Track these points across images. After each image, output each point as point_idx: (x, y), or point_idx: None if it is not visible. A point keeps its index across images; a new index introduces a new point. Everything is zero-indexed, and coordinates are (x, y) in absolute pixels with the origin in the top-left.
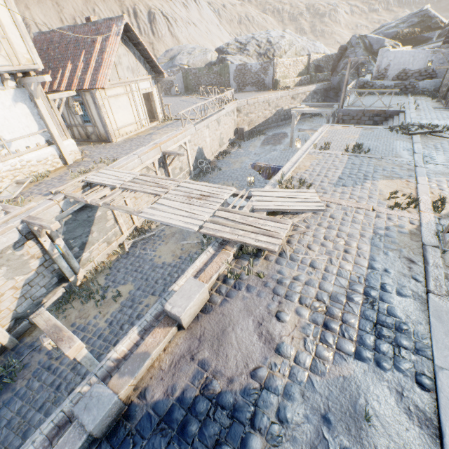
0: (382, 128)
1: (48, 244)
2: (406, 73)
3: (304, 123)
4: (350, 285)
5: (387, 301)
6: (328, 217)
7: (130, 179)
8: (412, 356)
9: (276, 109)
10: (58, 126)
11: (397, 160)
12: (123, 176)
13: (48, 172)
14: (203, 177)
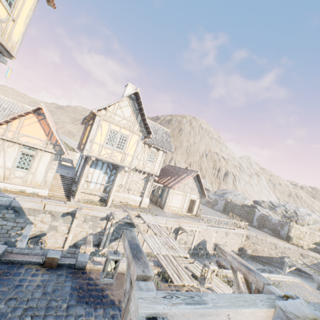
0: None
1: (108, 226)
2: None
3: (311, 282)
4: None
5: None
6: None
7: (153, 223)
8: None
9: (282, 254)
10: (148, 192)
11: None
12: (152, 221)
13: (132, 204)
14: (196, 257)
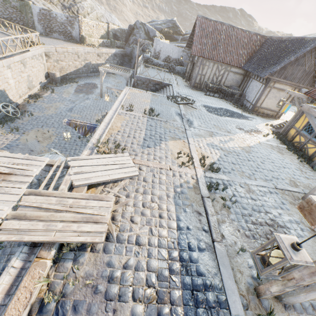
0: (162, 96)
1: None
2: (169, 59)
3: (110, 77)
4: (169, 255)
5: (195, 260)
6: (142, 181)
7: None
8: (218, 312)
9: (85, 62)
10: None
11: (175, 123)
12: None
13: None
14: (10, 122)
